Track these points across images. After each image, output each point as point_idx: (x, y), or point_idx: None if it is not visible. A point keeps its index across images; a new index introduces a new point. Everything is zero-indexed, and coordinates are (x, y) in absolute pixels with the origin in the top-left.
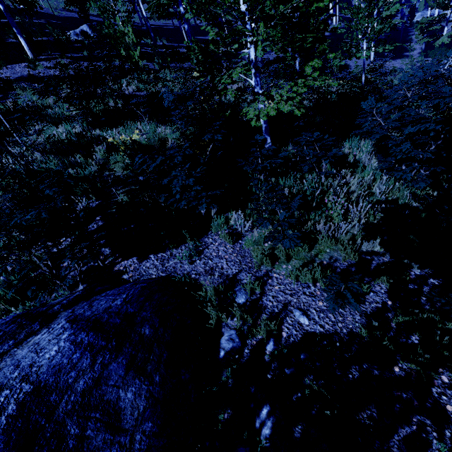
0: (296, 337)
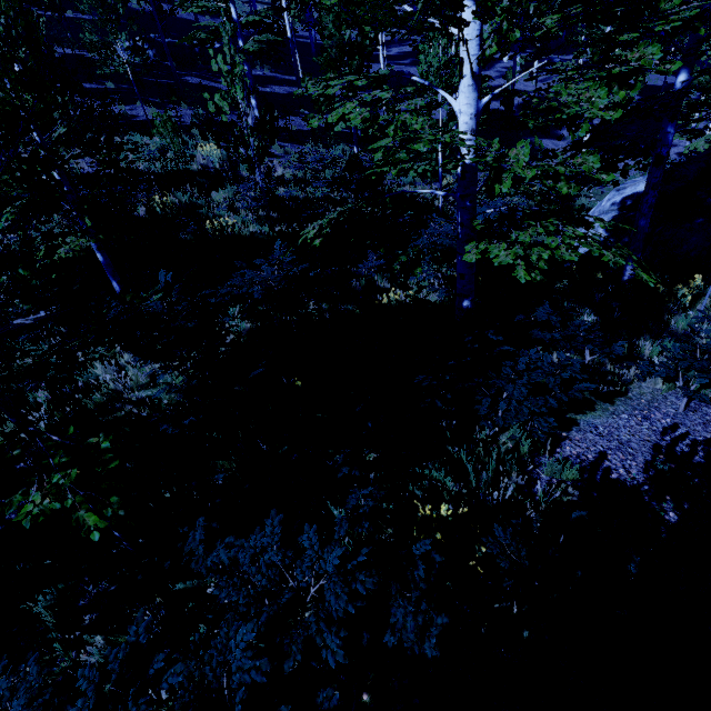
0: None
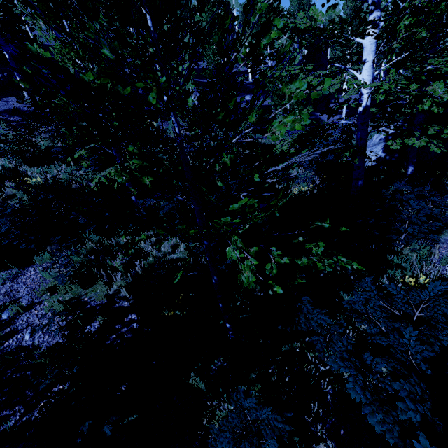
0: (11, 347)
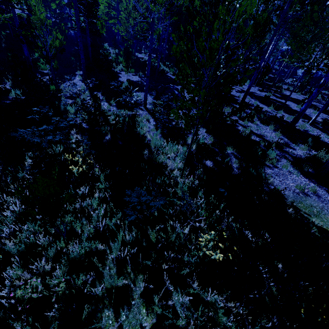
0: None
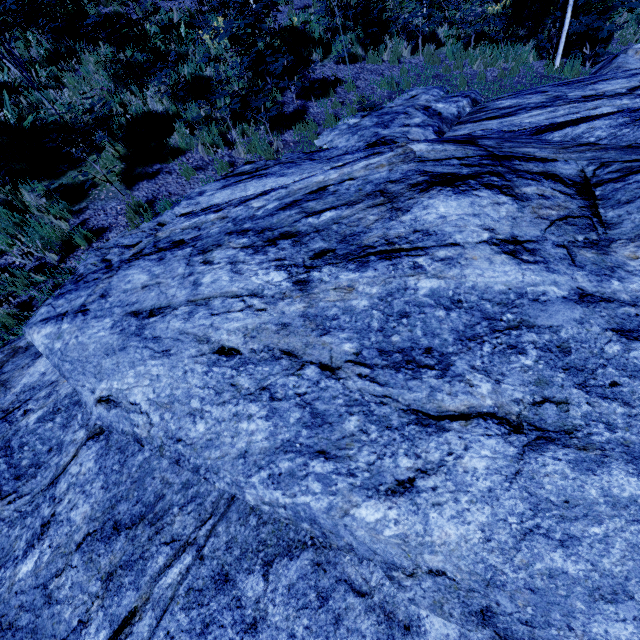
0: None
